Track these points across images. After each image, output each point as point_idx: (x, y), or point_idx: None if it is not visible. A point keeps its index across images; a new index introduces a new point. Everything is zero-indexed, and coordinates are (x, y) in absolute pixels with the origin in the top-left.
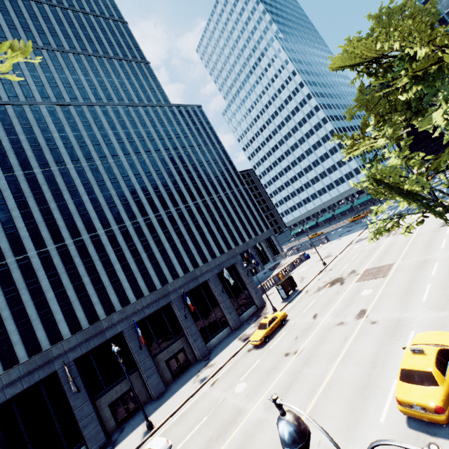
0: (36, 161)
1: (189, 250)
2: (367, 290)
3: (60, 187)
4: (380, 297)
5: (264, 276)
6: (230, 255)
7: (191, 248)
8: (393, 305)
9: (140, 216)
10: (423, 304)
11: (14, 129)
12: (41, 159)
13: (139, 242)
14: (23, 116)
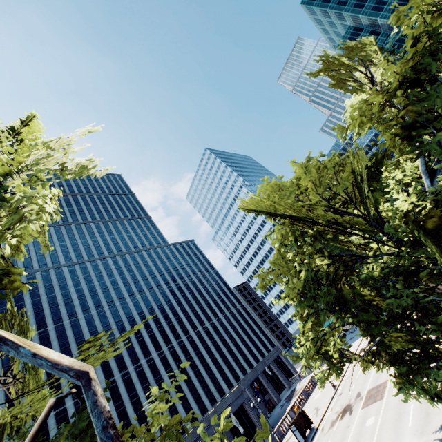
0: (51, 317)
1: (195, 390)
2: (370, 418)
3: (69, 340)
4: (380, 426)
5: (281, 410)
6: (236, 394)
7: (197, 387)
8: (389, 435)
9: (143, 357)
10: (409, 430)
11: (38, 291)
12: (56, 315)
13: (142, 389)
14: (48, 278)
